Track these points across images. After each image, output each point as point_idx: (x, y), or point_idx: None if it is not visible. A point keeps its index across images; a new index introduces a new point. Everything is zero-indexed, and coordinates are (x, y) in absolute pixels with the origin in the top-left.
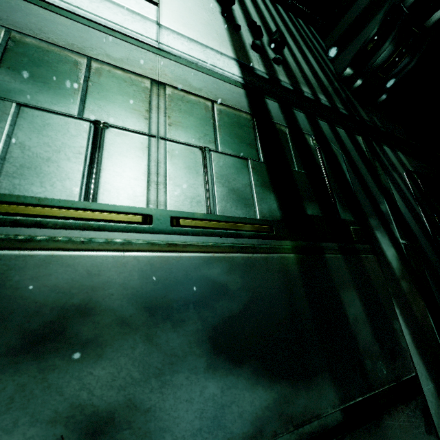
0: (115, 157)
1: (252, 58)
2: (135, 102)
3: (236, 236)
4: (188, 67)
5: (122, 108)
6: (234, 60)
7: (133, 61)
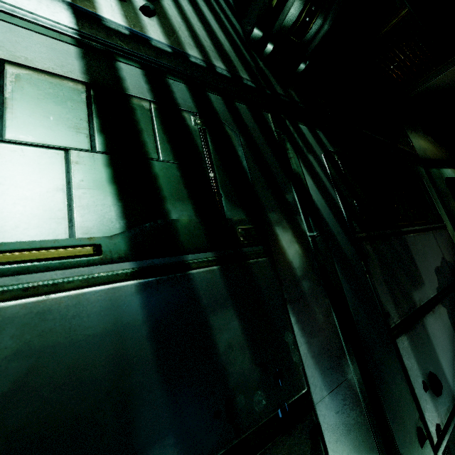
0: None
1: (102, 3)
2: None
3: (16, 273)
4: None
5: None
6: (64, 3)
7: None
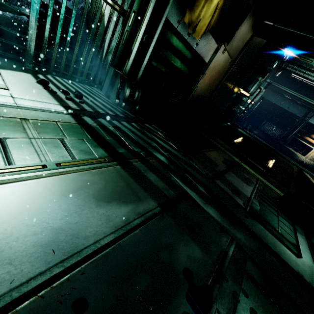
0: (16, 148)
1: (68, 103)
2: (15, 127)
3: (90, 164)
4: (37, 111)
5: (10, 131)
6: (60, 105)
7: (6, 113)
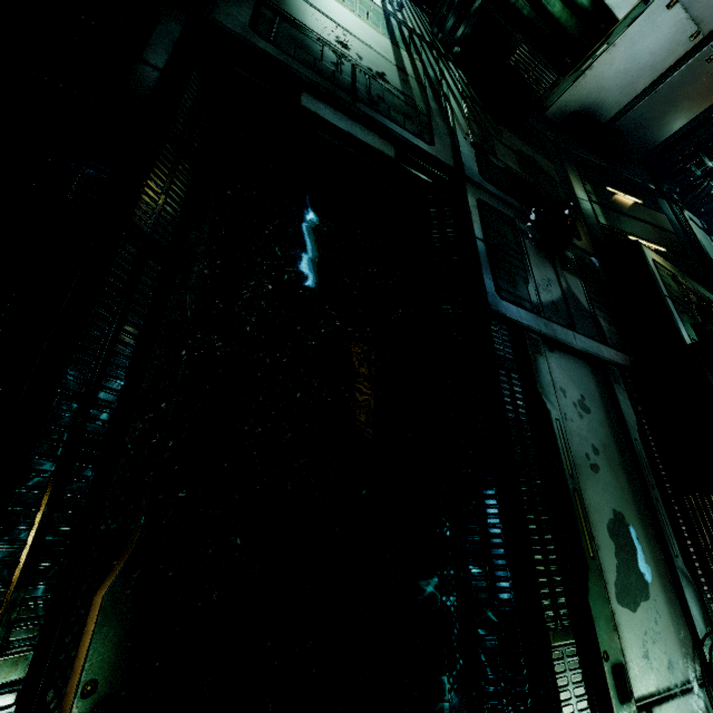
0: (347, 0)
1: (388, 5)
2: None
3: (374, 28)
4: None
5: None
6: (380, 2)
7: None
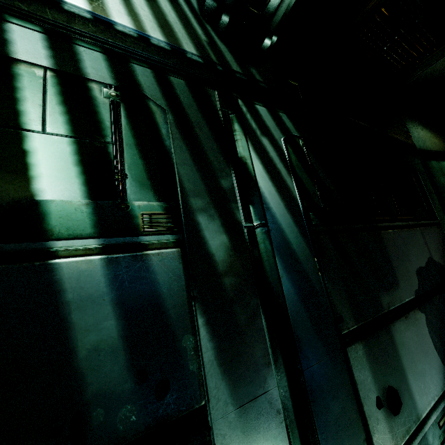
0: None
1: None
2: None
3: None
4: None
5: None
6: None
7: None
